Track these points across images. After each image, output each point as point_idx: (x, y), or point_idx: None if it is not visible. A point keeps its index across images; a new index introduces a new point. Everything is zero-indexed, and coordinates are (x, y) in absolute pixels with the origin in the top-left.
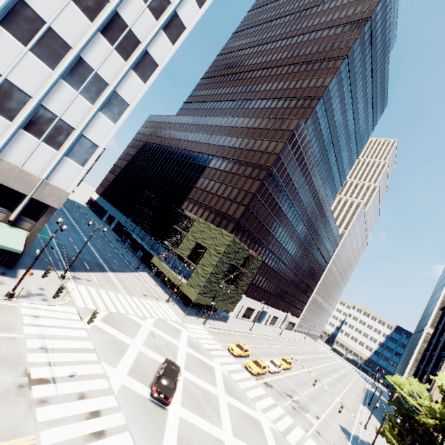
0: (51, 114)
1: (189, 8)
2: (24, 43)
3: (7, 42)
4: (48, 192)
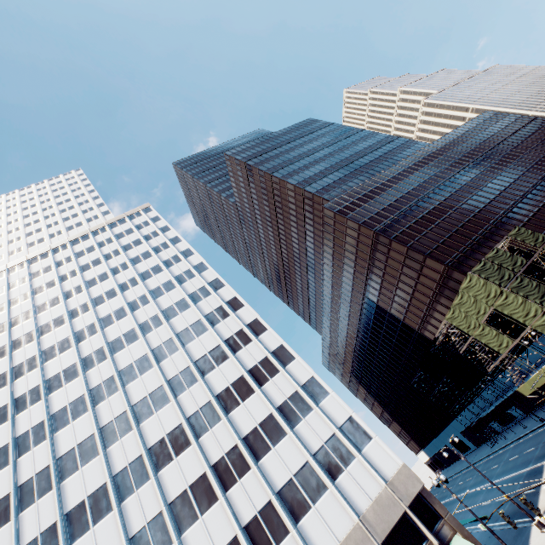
0: (321, 450)
1: (244, 314)
2: (269, 449)
3: (269, 462)
4: (401, 486)
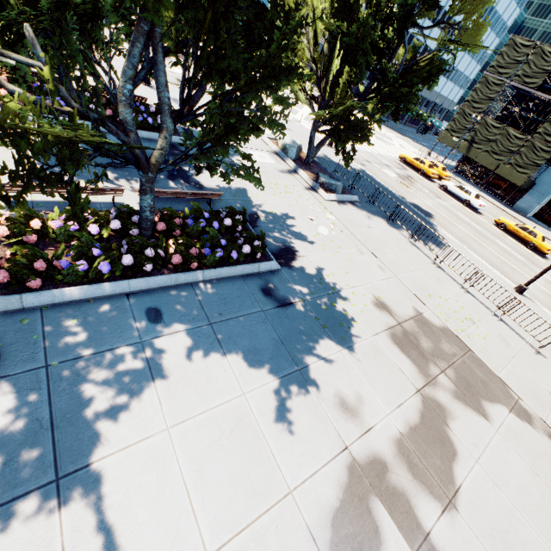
0: None
1: None
2: None
3: None
4: None
